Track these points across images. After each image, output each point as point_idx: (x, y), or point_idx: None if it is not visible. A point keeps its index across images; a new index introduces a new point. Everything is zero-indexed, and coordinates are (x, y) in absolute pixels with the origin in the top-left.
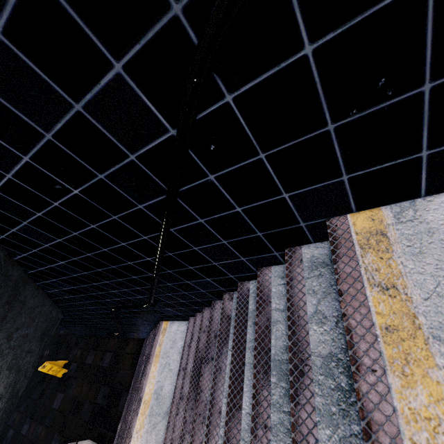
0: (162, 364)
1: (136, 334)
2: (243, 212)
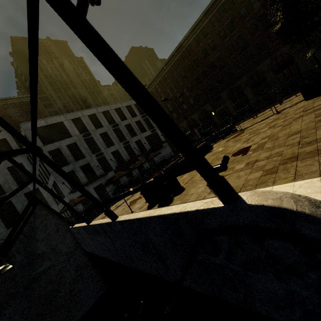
0: None
1: None
2: None
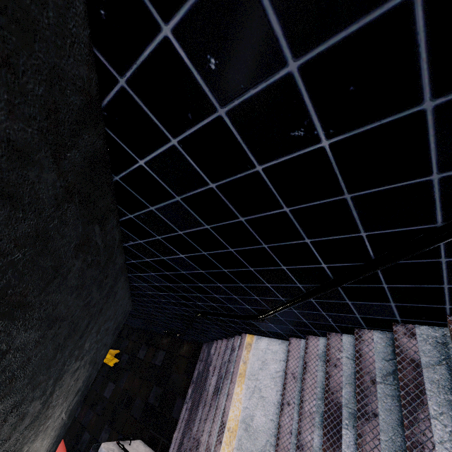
0: (250, 387)
1: (195, 338)
2: None
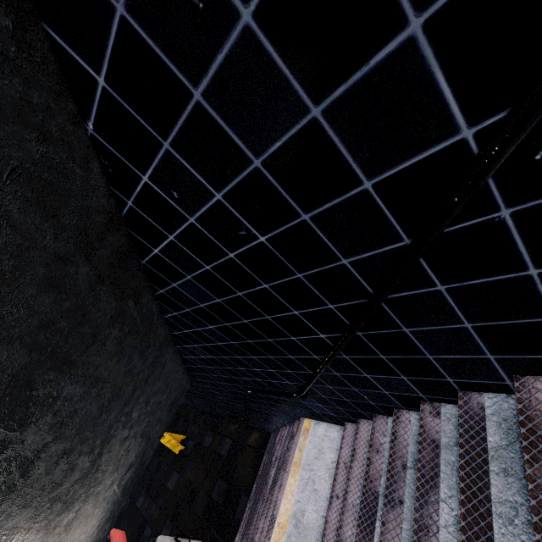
0: (303, 478)
1: (262, 425)
2: (541, 277)
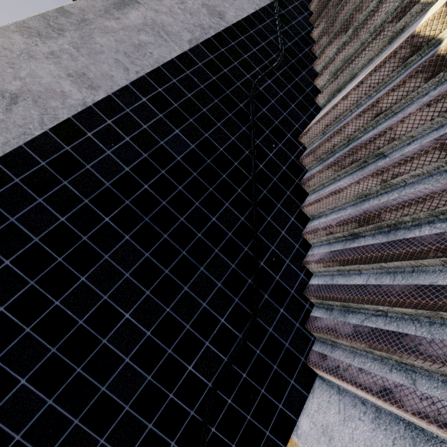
0: None
1: None
2: None
